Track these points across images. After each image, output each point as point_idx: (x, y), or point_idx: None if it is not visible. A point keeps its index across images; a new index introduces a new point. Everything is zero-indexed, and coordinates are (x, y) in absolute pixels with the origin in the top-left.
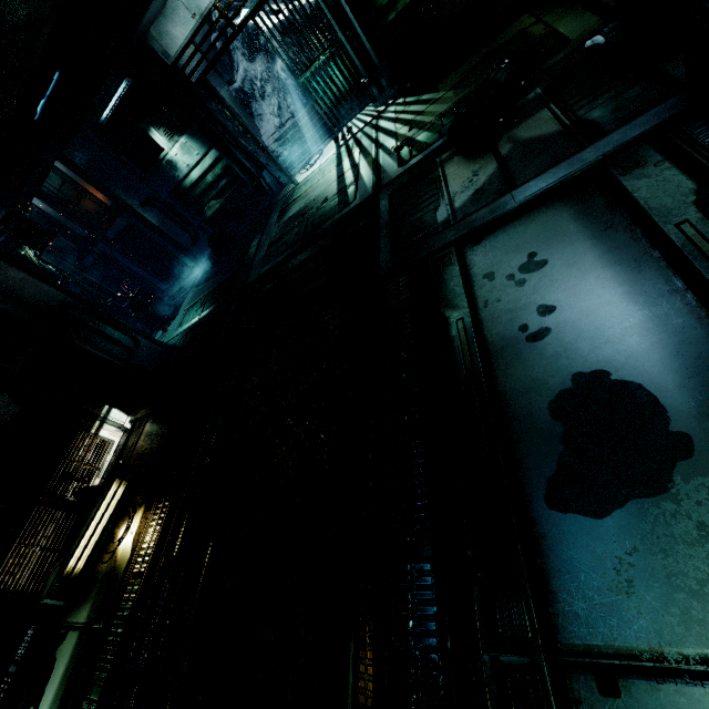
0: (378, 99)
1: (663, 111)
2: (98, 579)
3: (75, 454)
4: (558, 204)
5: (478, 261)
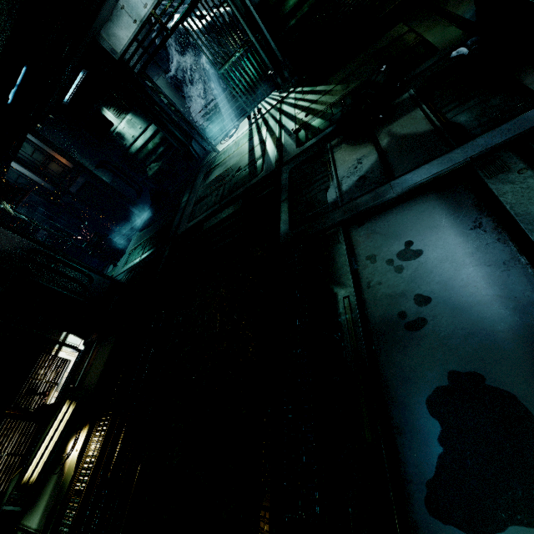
0: (281, 86)
1: (524, 121)
2: (48, 489)
3: (38, 373)
4: (431, 197)
5: (361, 242)
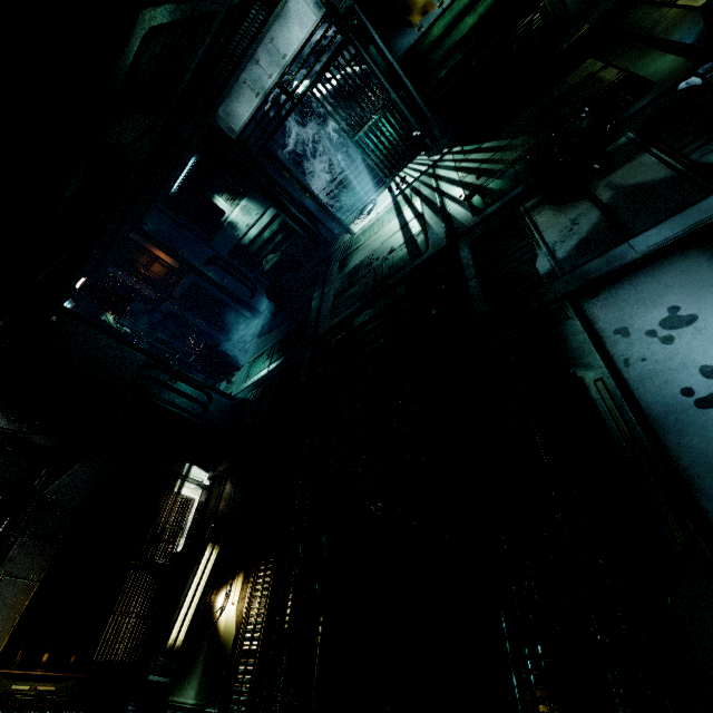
0: (431, 149)
1: None
2: (201, 654)
3: (161, 515)
4: (692, 253)
5: (601, 315)
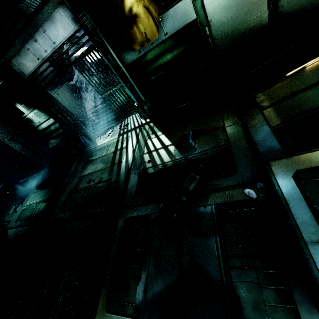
0: (142, 114)
1: None
2: None
3: None
4: None
5: None
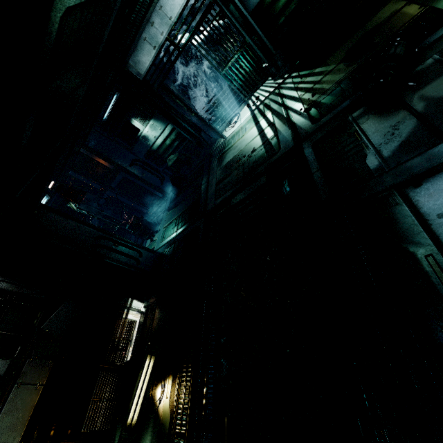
0: (276, 75)
1: None
2: (149, 429)
3: (116, 333)
4: None
5: (425, 202)
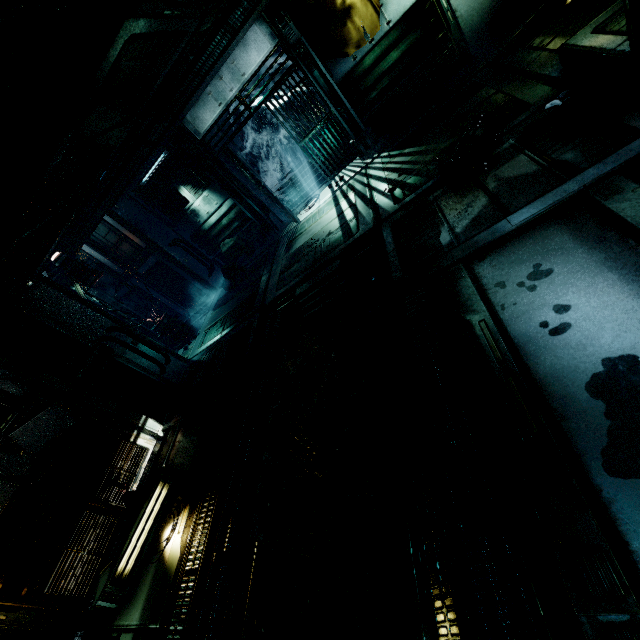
0: (364, 154)
1: (628, 151)
2: (147, 580)
3: (117, 462)
4: (551, 225)
5: (486, 274)
